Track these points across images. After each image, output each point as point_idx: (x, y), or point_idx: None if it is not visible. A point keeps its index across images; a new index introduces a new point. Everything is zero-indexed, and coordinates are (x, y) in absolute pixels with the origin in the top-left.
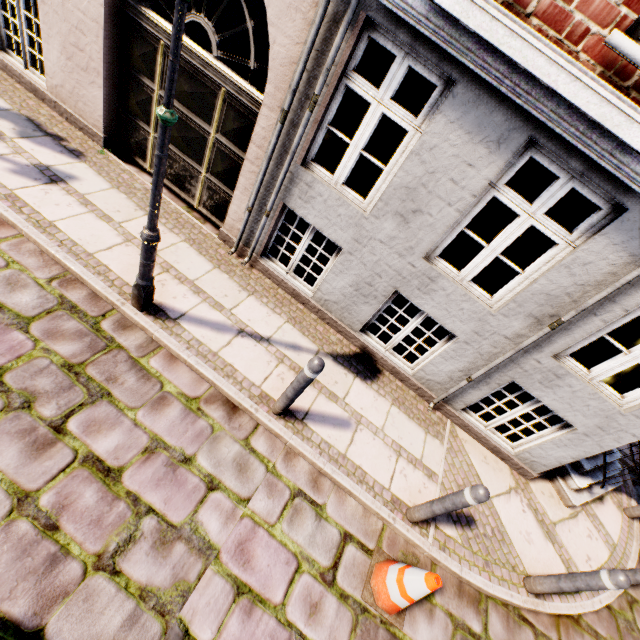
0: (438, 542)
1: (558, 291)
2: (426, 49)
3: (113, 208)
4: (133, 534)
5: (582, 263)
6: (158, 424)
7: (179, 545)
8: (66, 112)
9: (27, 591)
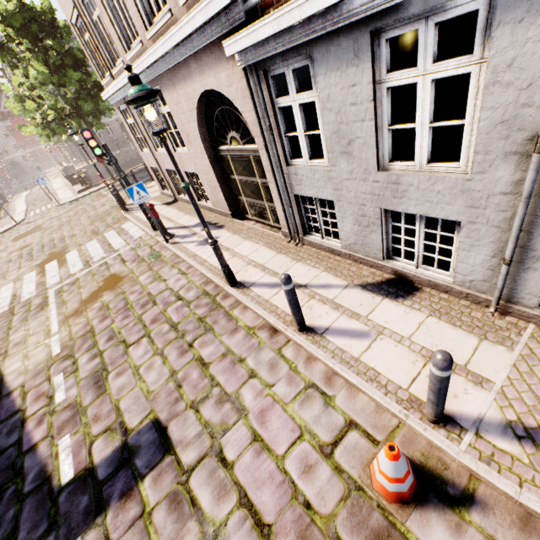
0: (478, 452)
1: (510, 111)
2: (289, 55)
3: (231, 243)
4: (208, 394)
5: (506, 67)
6: (231, 342)
7: (228, 404)
8: (218, 211)
9: (166, 410)
